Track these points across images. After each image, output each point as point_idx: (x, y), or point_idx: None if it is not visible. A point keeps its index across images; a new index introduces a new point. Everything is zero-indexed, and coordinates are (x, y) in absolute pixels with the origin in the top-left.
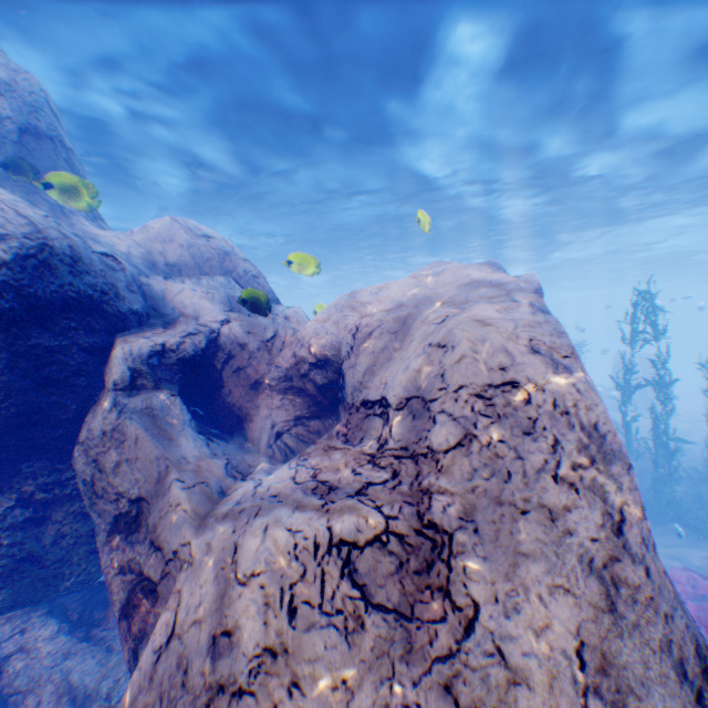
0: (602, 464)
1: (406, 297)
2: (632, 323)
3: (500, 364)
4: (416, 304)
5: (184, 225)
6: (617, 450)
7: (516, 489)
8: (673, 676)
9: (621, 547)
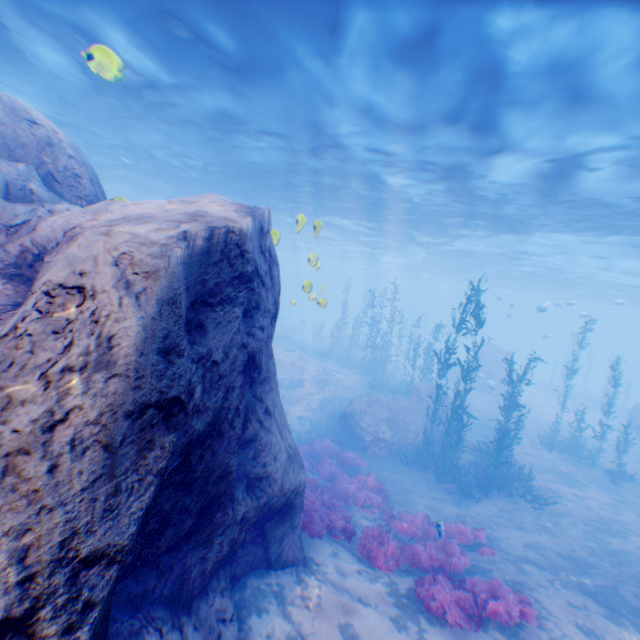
0: (93, 371)
1: (140, 213)
2: (461, 311)
3: (85, 270)
4: (133, 219)
5: (8, 103)
6: (116, 362)
7: (7, 379)
8: (5, 558)
9: (43, 442)
